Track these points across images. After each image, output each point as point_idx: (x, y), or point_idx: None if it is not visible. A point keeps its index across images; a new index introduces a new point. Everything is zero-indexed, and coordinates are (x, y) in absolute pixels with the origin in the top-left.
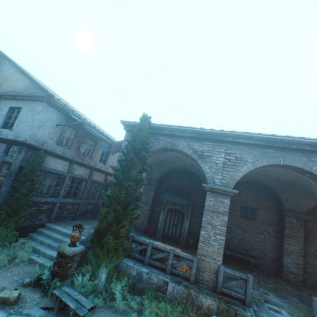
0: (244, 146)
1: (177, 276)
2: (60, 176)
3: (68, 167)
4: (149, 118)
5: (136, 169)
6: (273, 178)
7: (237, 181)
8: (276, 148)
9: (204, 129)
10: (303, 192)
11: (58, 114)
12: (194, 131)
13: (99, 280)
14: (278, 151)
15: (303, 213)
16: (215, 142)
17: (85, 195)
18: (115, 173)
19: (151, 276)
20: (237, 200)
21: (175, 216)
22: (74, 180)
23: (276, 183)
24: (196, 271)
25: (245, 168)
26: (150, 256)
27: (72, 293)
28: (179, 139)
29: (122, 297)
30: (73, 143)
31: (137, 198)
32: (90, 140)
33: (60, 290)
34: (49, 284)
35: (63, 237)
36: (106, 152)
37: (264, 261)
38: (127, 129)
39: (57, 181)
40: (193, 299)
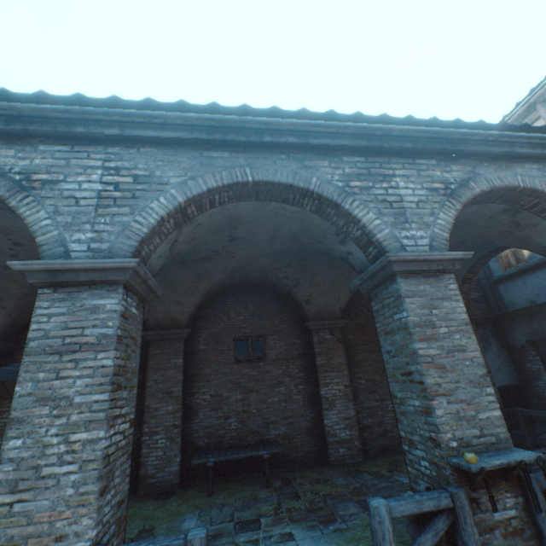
0: (160, 150)
1: None
2: None
3: None
4: None
5: None
6: (268, 253)
7: (211, 282)
8: (235, 148)
9: (21, 98)
10: (327, 276)
11: None
12: None
13: None
14: (239, 154)
15: (337, 318)
16: (73, 145)
17: None
18: None
19: None
20: (225, 329)
21: None
22: None
23: (280, 267)
24: None
25: (165, 201)
26: None
27: None
28: None
29: None
30: None
31: None
32: None
33: None
34: None
35: None
36: None
37: (296, 442)
38: None
39: None
40: None
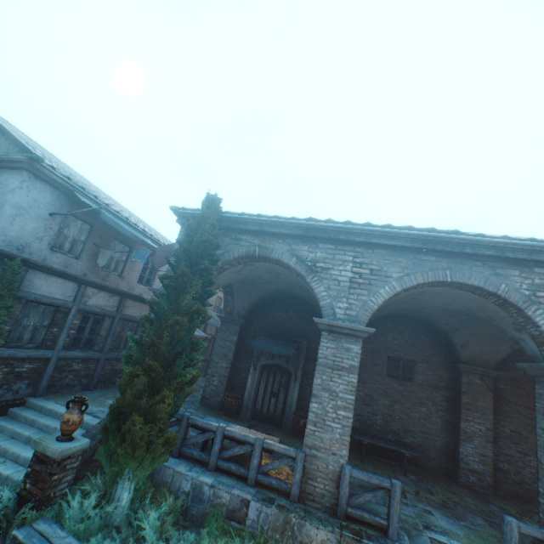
0: (386, 251)
1: (268, 489)
2: (58, 309)
3: (75, 292)
4: (220, 201)
5: (192, 293)
6: (438, 307)
7: (381, 314)
8: (439, 253)
9: (317, 221)
10: (489, 331)
11: (54, 195)
12: (300, 225)
13: (117, 503)
14: (442, 258)
15: (490, 367)
16: (336, 245)
17: (110, 343)
18: (152, 300)
19: (218, 490)
20: (381, 347)
21: (275, 377)
22: (87, 316)
23: (444, 316)
24: (302, 478)
25: (388, 289)
26: (220, 454)
27: (53, 534)
28: (275, 239)
29: (161, 535)
30: (84, 249)
31: (195, 347)
32: (119, 243)
33: (29, 530)
34: (10, 517)
35: (58, 423)
36: (151, 266)
37: (429, 453)
38: (183, 221)
39: (52, 318)
40: (295, 531)
